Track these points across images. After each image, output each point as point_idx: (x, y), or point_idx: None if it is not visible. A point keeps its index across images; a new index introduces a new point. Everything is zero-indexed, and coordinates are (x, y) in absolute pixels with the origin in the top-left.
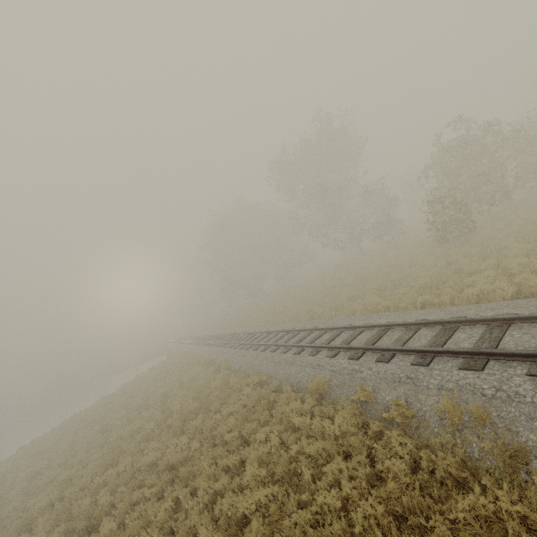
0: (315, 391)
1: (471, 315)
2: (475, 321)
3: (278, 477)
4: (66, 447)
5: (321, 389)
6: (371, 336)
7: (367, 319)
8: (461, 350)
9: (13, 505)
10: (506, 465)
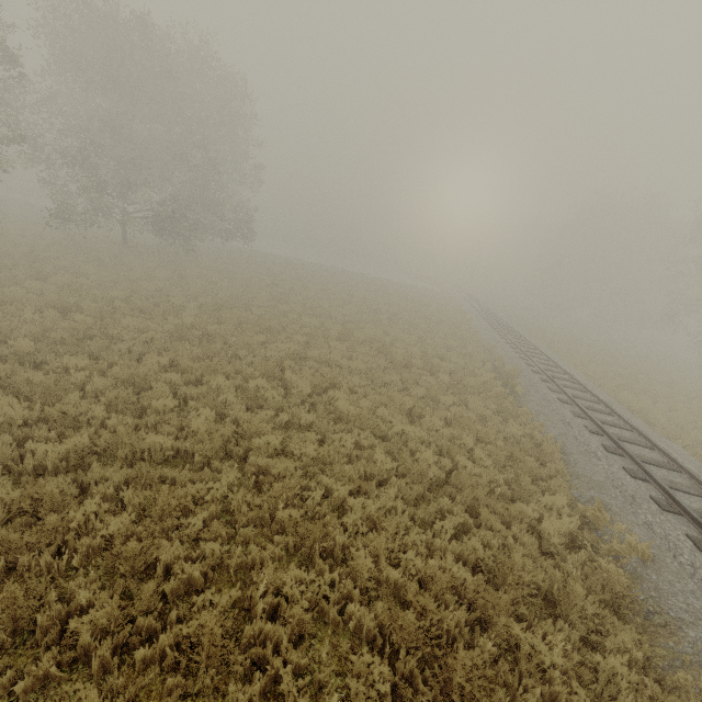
0: (488, 349)
1: (589, 387)
2: (581, 385)
3: (445, 348)
4: (363, 286)
5: (491, 351)
6: (544, 362)
7: (565, 365)
8: (550, 376)
9: (342, 287)
10: (503, 384)
